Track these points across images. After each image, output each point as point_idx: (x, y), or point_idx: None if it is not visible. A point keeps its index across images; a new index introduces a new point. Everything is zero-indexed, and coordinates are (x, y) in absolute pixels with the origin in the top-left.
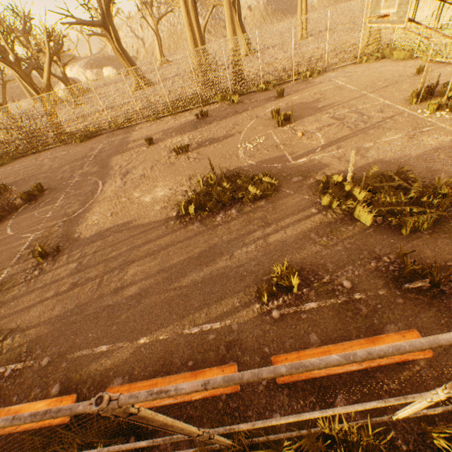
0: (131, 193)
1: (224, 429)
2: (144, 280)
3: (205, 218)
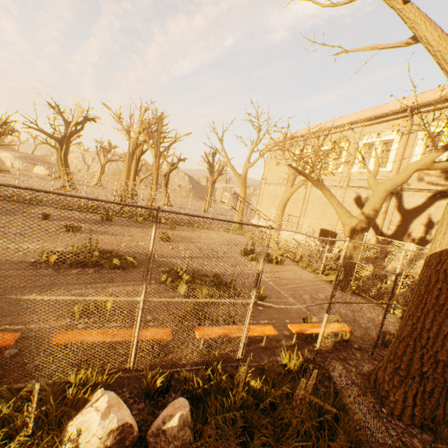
0: None
1: None
2: None
3: (62, 268)
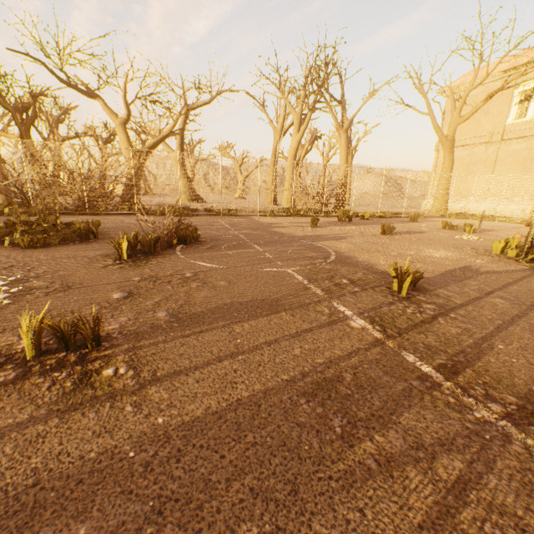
0: (390, 250)
1: None
2: None
3: None
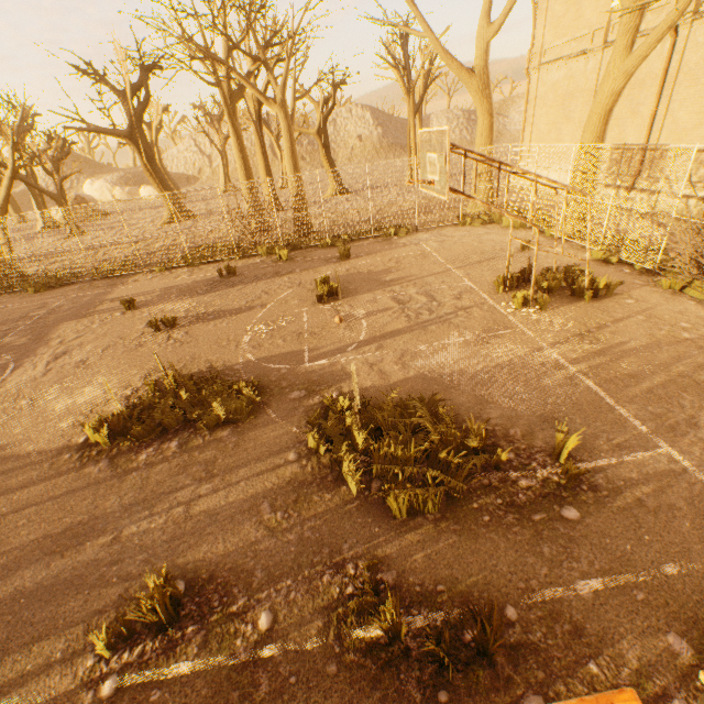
0: (44, 391)
1: None
2: None
3: (123, 453)
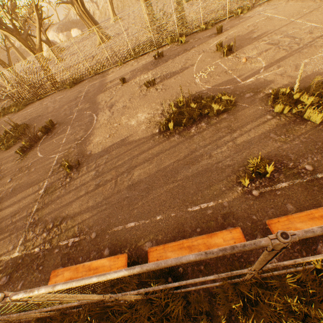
0: (119, 119)
1: (271, 266)
2: (147, 178)
3: (181, 131)
